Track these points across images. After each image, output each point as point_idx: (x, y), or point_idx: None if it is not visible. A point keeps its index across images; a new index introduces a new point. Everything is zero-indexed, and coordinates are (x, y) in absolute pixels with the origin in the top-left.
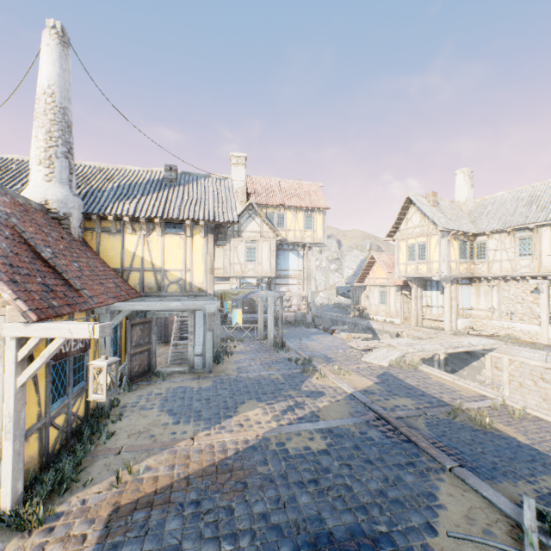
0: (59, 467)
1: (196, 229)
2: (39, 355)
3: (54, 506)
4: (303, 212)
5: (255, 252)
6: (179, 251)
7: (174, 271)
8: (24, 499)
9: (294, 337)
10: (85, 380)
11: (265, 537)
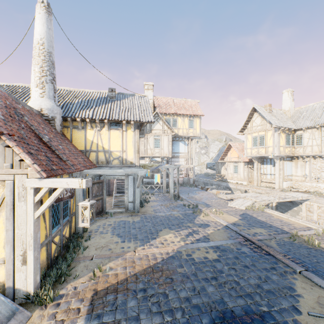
0: (58, 267)
1: (129, 126)
2: (45, 199)
3: (59, 290)
4: (188, 117)
5: (159, 142)
6: (119, 140)
7: (116, 152)
8: (40, 286)
9: (184, 192)
10: (69, 216)
11: (191, 312)
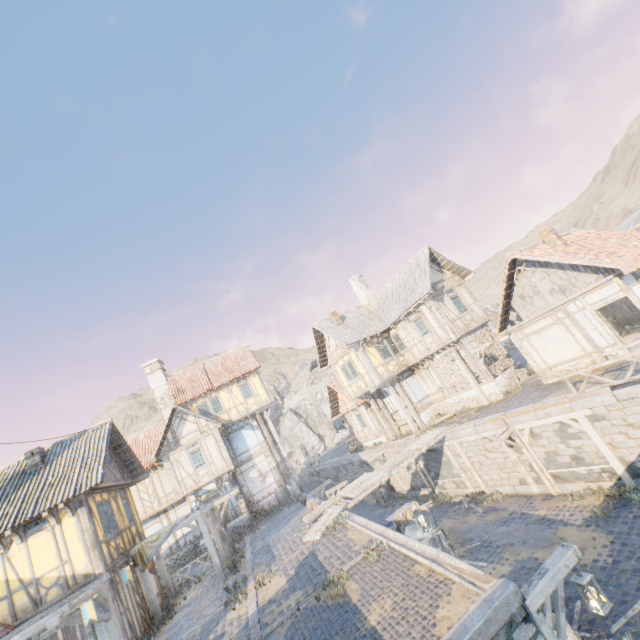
0: None
1: (63, 511)
2: None
3: None
4: (236, 384)
5: (201, 454)
6: (49, 547)
7: (49, 573)
8: None
9: (263, 536)
10: None
11: None
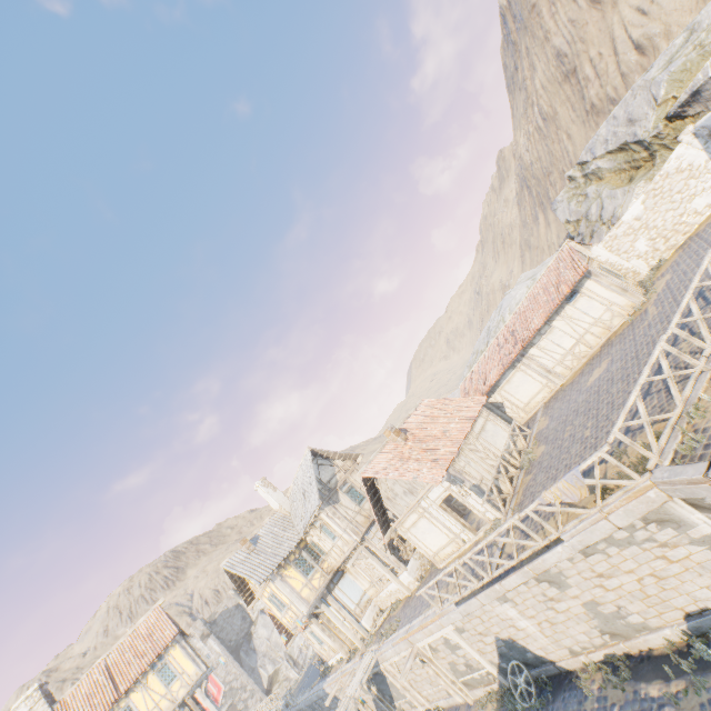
0: None
1: None
2: None
3: None
4: (151, 671)
5: None
6: None
7: None
8: None
9: None
10: None
11: None
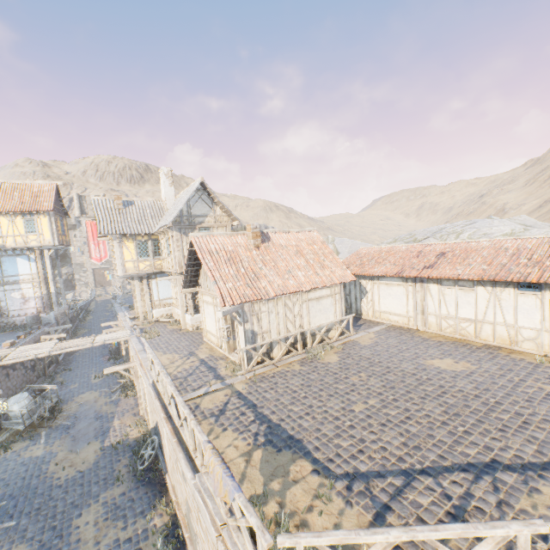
0: None
1: None
2: None
3: None
4: (21, 216)
5: None
6: None
7: None
8: None
9: None
10: None
11: None
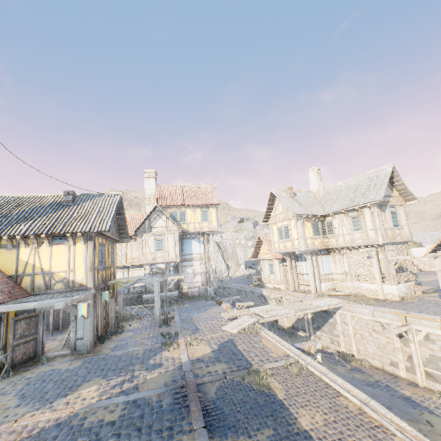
0: None
1: (79, 238)
2: None
3: None
4: (200, 208)
5: (162, 243)
6: (64, 257)
7: (60, 272)
8: None
9: (187, 311)
10: None
11: None
